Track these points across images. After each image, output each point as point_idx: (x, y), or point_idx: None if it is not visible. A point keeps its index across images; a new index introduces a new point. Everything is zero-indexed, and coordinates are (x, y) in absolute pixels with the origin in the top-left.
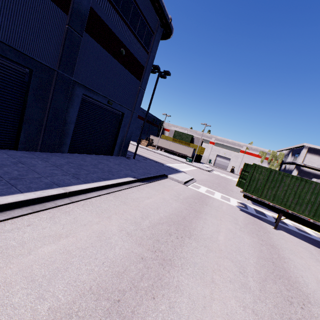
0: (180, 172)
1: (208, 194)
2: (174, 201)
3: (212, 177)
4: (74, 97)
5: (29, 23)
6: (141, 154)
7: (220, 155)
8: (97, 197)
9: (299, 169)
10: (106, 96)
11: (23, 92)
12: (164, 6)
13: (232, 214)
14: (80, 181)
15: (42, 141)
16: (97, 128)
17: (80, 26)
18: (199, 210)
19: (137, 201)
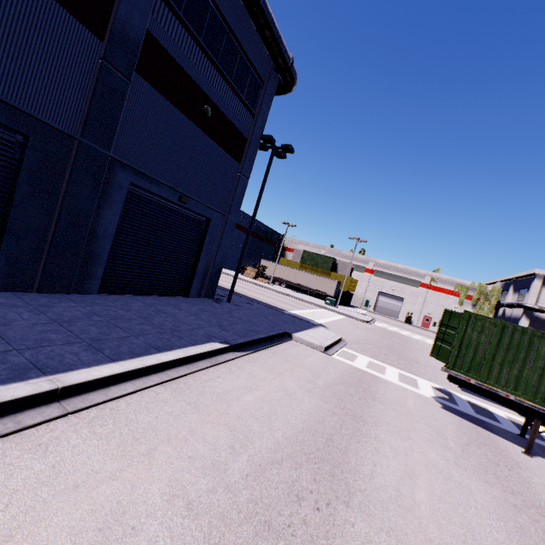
0: (316, 327)
1: (374, 373)
2: (306, 395)
3: (374, 333)
4: (113, 188)
5: (24, 51)
6: (243, 293)
7: (384, 292)
8: (134, 395)
9: (531, 316)
10: (175, 188)
11: (9, 177)
12: (280, 36)
13: (429, 420)
14: (102, 357)
15: (44, 271)
16: (159, 247)
17: (126, 61)
18: (361, 414)
19: (226, 400)
